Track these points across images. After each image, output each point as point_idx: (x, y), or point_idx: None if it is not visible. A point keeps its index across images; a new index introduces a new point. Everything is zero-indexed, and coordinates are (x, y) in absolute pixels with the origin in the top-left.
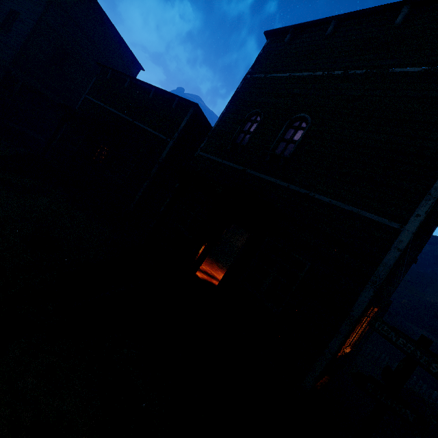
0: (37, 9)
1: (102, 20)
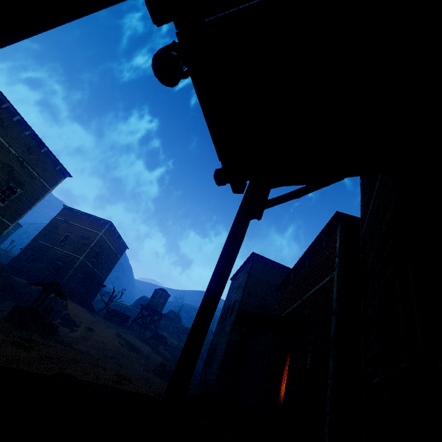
0: (242, 288)
1: (283, 271)
